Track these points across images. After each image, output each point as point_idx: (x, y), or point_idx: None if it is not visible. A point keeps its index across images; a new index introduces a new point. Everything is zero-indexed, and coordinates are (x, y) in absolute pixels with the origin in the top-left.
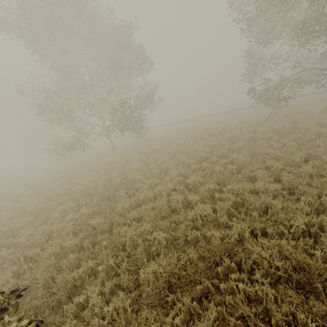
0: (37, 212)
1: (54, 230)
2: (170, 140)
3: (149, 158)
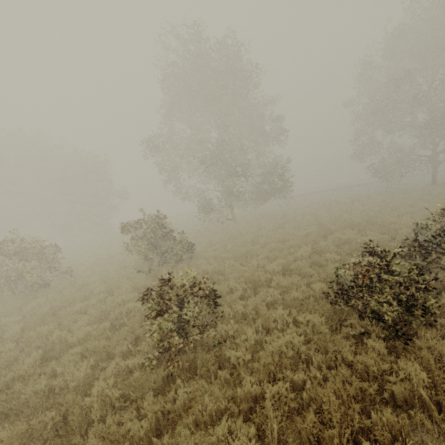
0: (317, 240)
1: (374, 239)
2: (301, 209)
3: (331, 214)
